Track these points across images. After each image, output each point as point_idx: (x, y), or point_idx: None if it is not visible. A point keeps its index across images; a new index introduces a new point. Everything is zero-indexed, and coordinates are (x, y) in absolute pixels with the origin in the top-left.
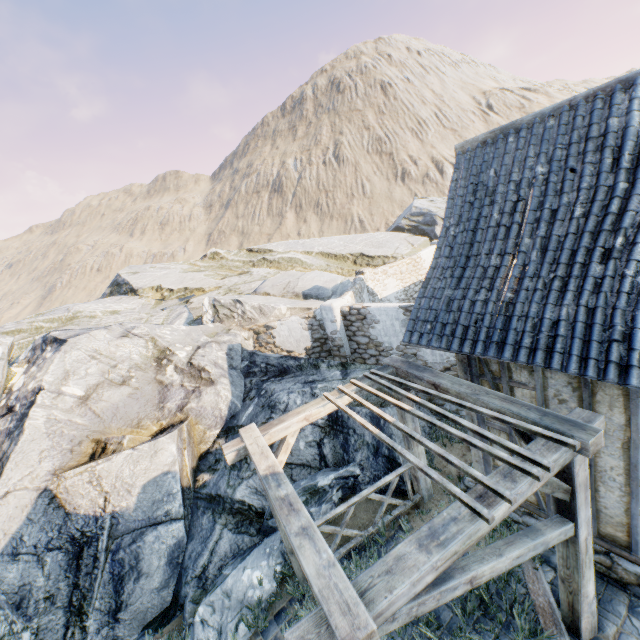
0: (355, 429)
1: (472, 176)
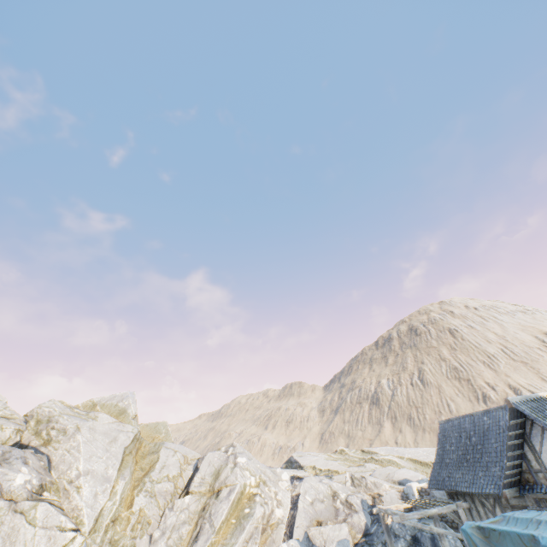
0: (423, 543)
1: (442, 432)
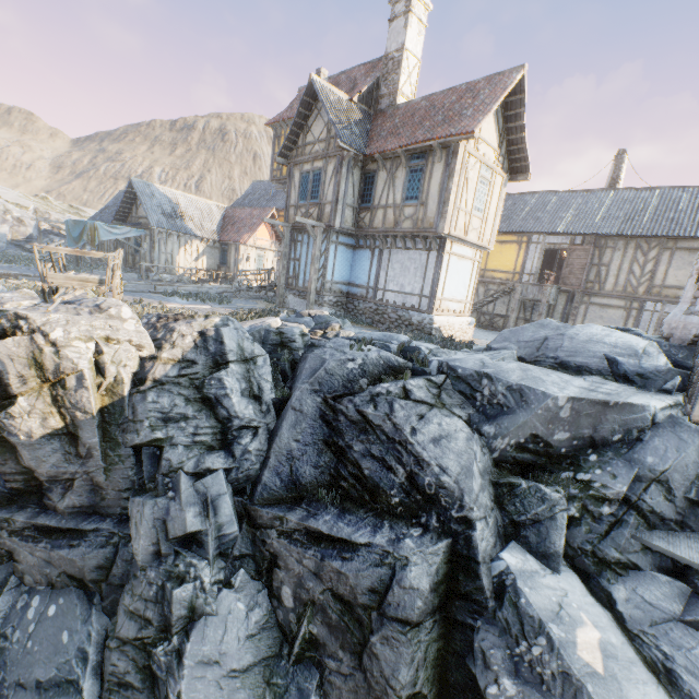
0: None
1: (117, 197)
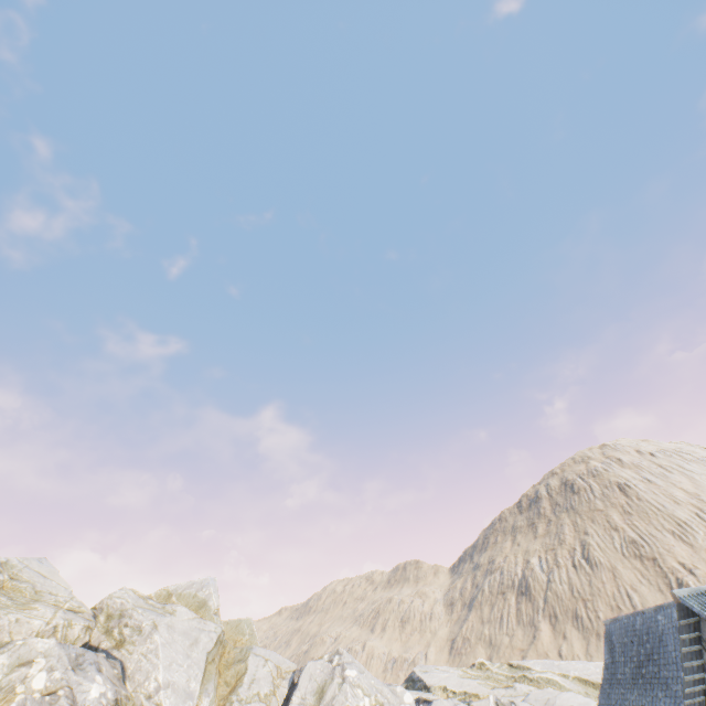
0: None
1: (609, 636)
